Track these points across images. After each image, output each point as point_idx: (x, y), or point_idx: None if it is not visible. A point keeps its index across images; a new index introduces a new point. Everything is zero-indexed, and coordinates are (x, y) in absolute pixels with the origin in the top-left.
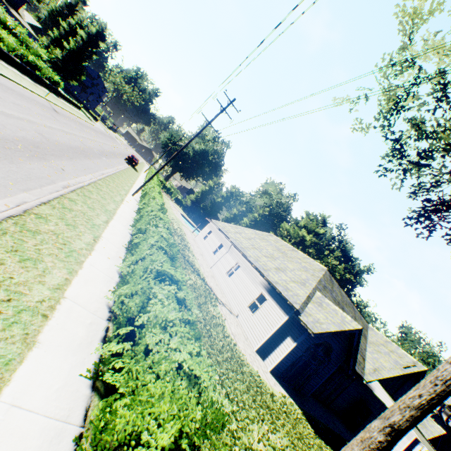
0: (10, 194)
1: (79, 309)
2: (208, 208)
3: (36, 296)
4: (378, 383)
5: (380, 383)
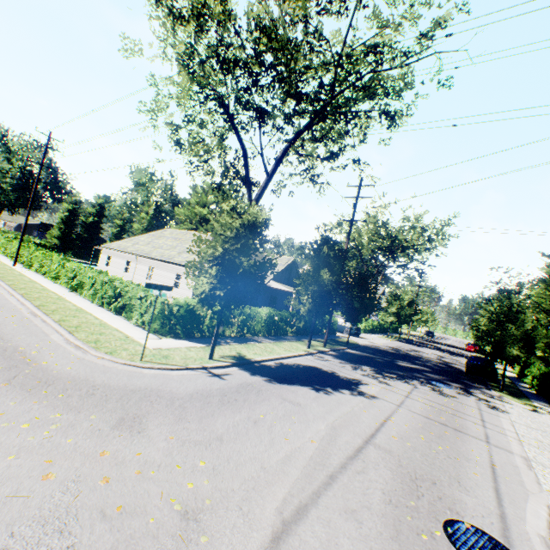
0: (1, 293)
1: (90, 308)
2: (85, 236)
3: (74, 308)
4: (272, 281)
5: (277, 281)
